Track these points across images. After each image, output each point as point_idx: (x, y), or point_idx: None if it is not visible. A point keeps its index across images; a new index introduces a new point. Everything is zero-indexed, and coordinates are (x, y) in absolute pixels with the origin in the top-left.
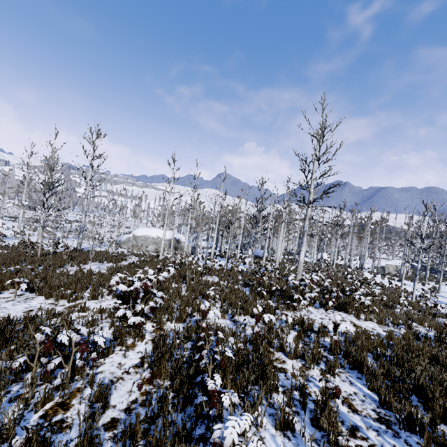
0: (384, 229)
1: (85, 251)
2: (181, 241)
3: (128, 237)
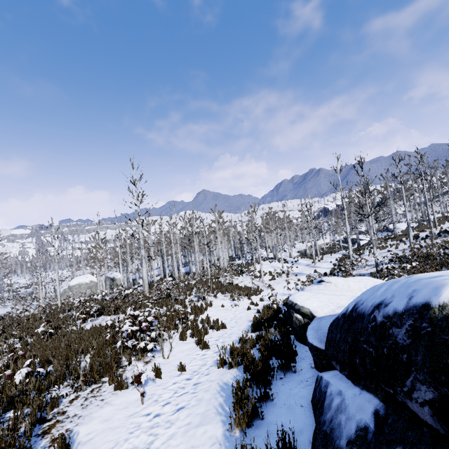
0: (285, 220)
1: None
2: (117, 278)
3: (65, 288)
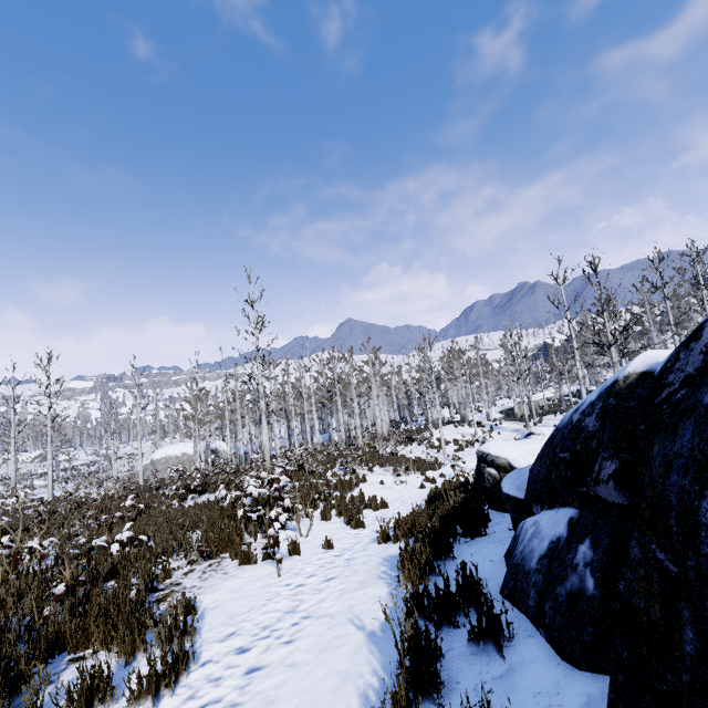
0: (478, 360)
1: (53, 499)
2: (220, 450)
3: (145, 464)
